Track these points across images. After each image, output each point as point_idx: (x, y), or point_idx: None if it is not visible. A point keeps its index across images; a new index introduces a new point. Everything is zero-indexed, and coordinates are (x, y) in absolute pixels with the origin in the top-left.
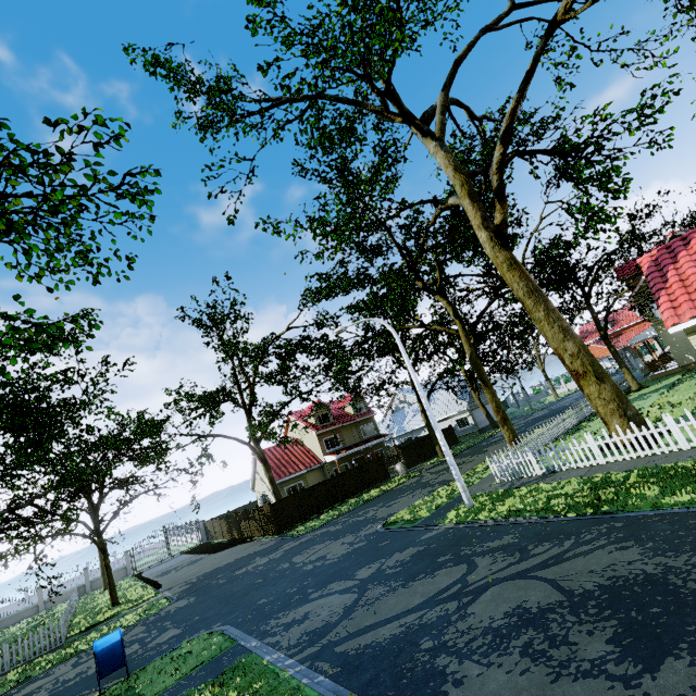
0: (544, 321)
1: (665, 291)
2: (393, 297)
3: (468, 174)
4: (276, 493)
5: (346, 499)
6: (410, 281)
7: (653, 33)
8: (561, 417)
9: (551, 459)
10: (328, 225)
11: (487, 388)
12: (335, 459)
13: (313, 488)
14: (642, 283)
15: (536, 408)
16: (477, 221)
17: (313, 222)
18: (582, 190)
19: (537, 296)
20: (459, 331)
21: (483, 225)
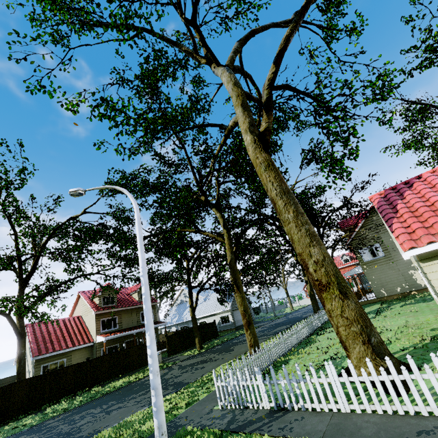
0: (292, 222)
1: (397, 219)
2: (177, 201)
3: (245, 93)
4: (20, 372)
5: (94, 386)
6: (198, 197)
7: (380, 56)
8: (296, 327)
9: (283, 390)
10: (117, 109)
11: (239, 292)
12: (104, 340)
13: (60, 372)
14: (355, 234)
15: (278, 315)
16: (245, 125)
17: (102, 101)
18: (329, 140)
19: (289, 197)
20: (225, 239)
21: (249, 129)
